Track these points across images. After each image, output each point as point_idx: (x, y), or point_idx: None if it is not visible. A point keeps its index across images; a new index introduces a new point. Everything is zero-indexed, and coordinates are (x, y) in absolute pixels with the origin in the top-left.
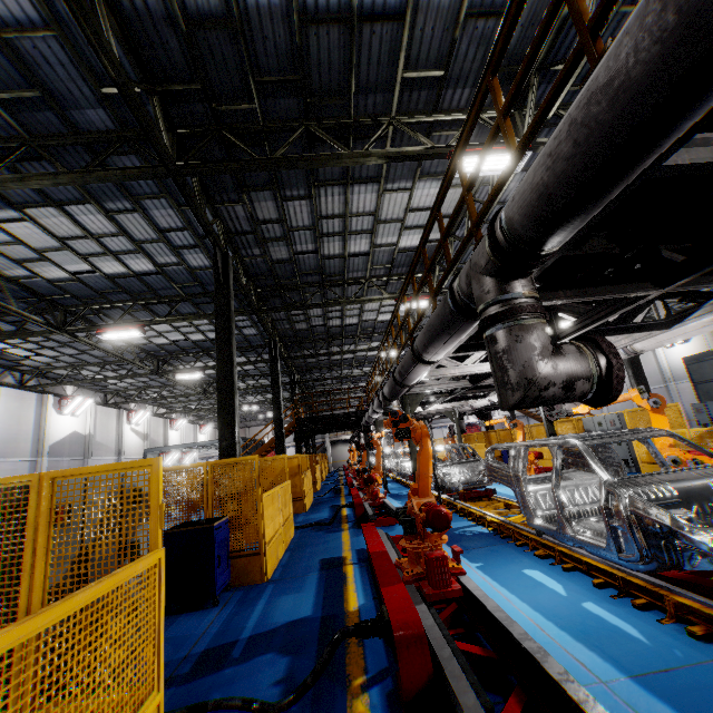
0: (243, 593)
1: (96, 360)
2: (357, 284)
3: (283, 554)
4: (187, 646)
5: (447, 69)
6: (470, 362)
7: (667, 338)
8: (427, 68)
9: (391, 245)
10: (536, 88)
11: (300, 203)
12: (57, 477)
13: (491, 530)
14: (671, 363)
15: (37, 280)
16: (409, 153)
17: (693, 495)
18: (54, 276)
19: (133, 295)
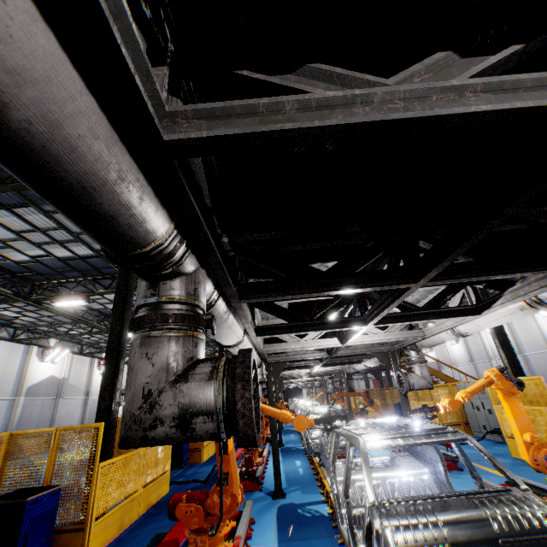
0: None
1: (69, 320)
2: None
3: (135, 519)
4: None
5: None
6: (310, 338)
7: (484, 322)
8: None
9: None
10: None
11: None
12: None
13: (330, 512)
14: None
15: (9, 262)
16: None
17: (469, 538)
18: (20, 259)
19: (82, 273)
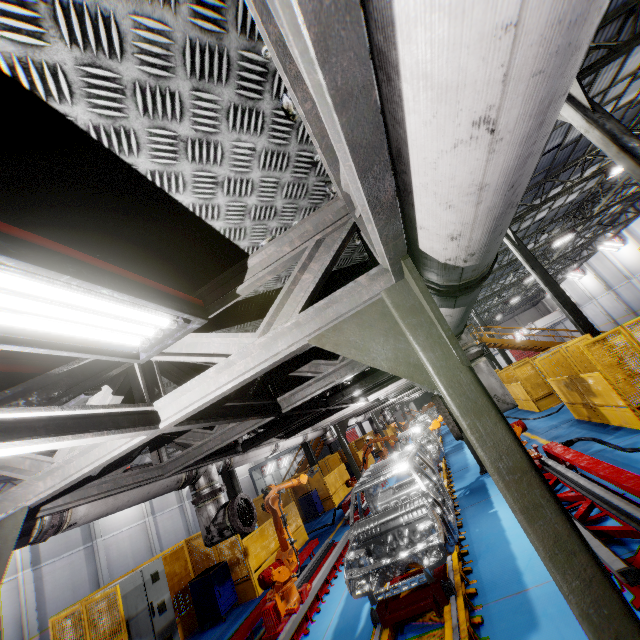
0: (242, 608)
1: None
2: None
3: None
4: None
5: None
6: None
7: None
8: None
9: None
10: None
11: None
12: (87, 603)
13: None
14: None
15: None
16: None
17: (390, 528)
18: None
19: None
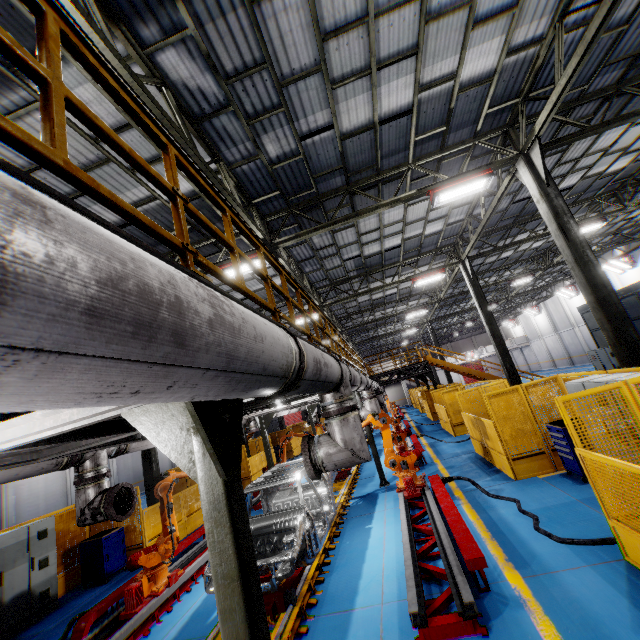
0: (128, 573)
1: None
2: (263, 310)
3: (185, 537)
4: (67, 612)
5: (191, 224)
6: None
7: None
8: None
9: (263, 289)
10: (257, 214)
11: None
12: None
13: None
14: None
15: None
16: None
17: (262, 533)
18: None
19: None
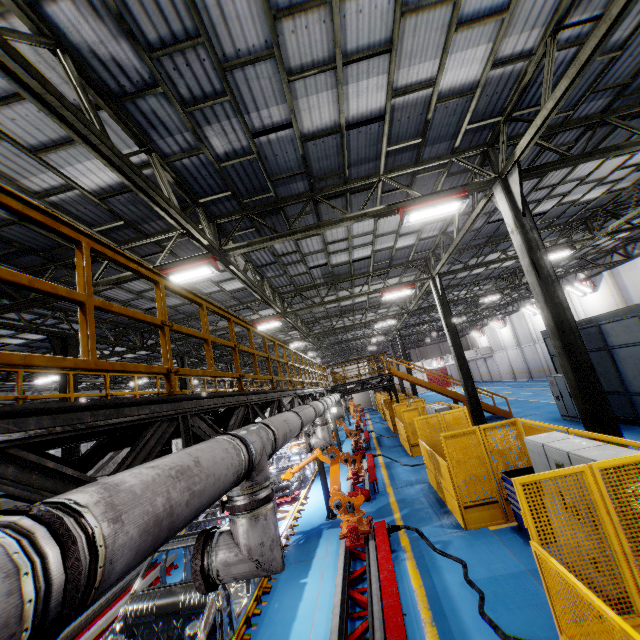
0: None
1: None
2: None
3: None
4: None
5: (124, 220)
6: None
7: None
8: (110, 221)
9: (219, 291)
10: (204, 215)
11: (111, 290)
12: None
13: None
14: (586, 311)
15: None
16: (126, 277)
17: (165, 611)
18: None
19: (51, 349)
